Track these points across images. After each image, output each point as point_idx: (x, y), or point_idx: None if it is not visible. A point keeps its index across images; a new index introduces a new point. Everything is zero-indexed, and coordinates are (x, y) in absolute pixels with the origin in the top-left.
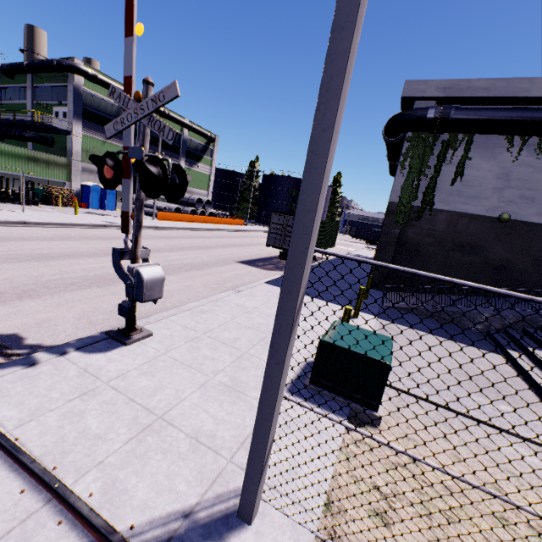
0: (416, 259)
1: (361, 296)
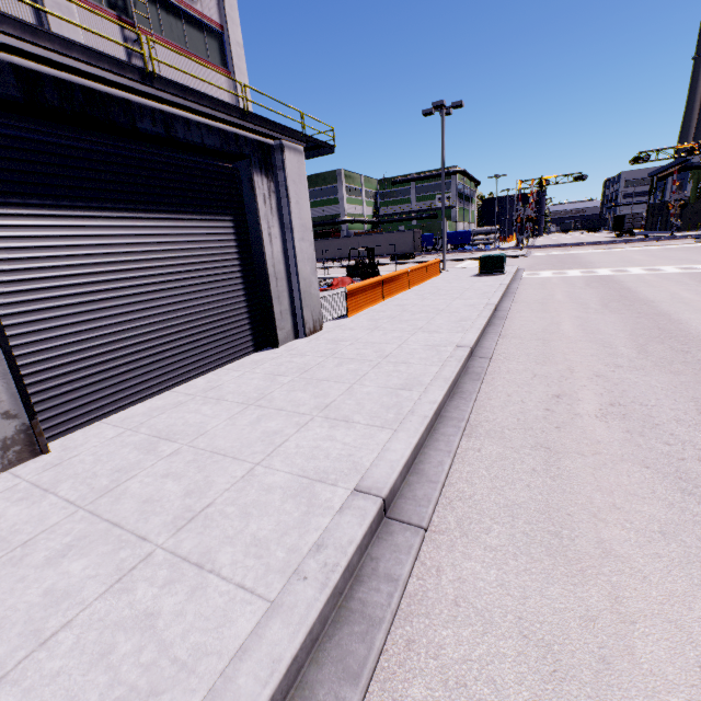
0: (699, 215)
1: (698, 226)
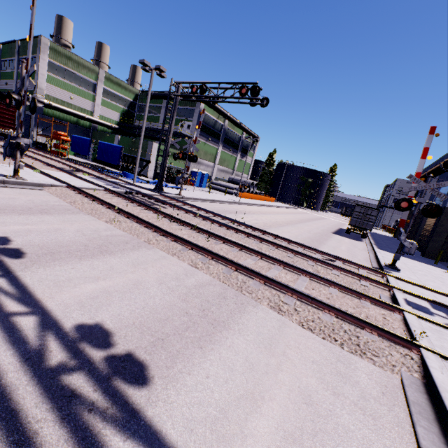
0: None
1: None
